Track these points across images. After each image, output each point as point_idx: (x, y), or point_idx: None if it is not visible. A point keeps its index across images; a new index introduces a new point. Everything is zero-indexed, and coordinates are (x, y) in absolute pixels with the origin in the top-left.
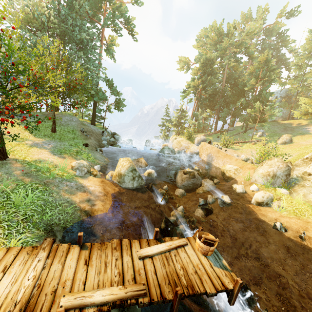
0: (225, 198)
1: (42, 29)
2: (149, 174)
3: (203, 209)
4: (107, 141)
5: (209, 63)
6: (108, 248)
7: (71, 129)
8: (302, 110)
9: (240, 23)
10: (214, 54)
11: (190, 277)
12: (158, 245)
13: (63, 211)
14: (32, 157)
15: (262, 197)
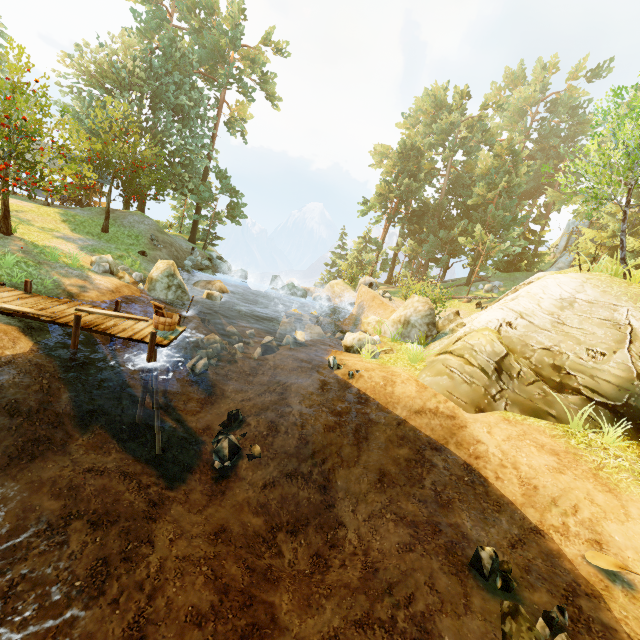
0: (299, 335)
1: (122, 88)
2: (208, 295)
3: (262, 347)
4: (196, 264)
5: (415, 155)
6: (53, 300)
7: (135, 234)
8: (580, 250)
9: (501, 88)
10: (427, 140)
11: (114, 328)
12: (109, 311)
13: (41, 284)
14: (47, 244)
15: (352, 339)
